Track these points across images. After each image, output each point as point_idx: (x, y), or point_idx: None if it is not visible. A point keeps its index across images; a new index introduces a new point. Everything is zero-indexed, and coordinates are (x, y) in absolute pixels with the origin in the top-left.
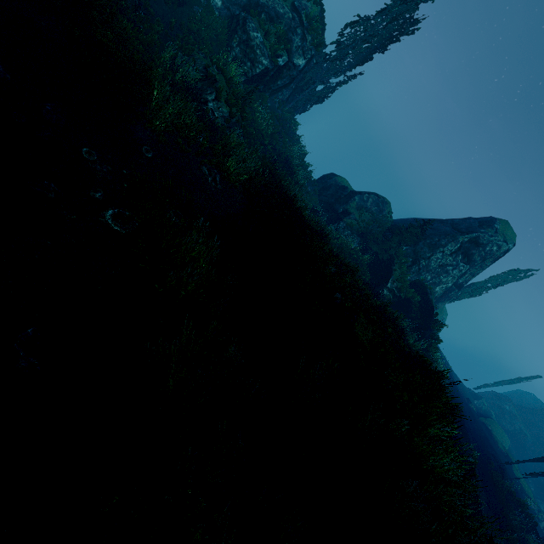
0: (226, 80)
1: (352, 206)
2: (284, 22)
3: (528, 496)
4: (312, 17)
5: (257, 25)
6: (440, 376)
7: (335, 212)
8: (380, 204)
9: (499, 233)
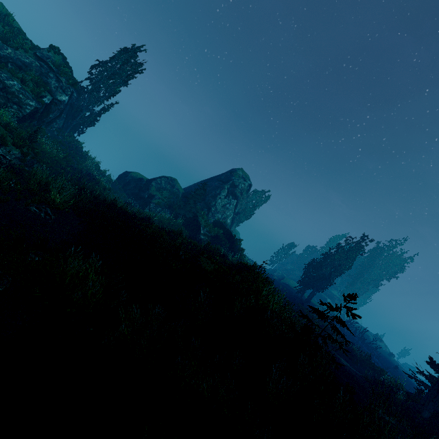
0: (3, 126)
1: (153, 190)
2: (34, 69)
3: (316, 305)
4: (59, 64)
5: (8, 74)
6: (254, 268)
7: (143, 198)
8: (170, 182)
9: (241, 176)
